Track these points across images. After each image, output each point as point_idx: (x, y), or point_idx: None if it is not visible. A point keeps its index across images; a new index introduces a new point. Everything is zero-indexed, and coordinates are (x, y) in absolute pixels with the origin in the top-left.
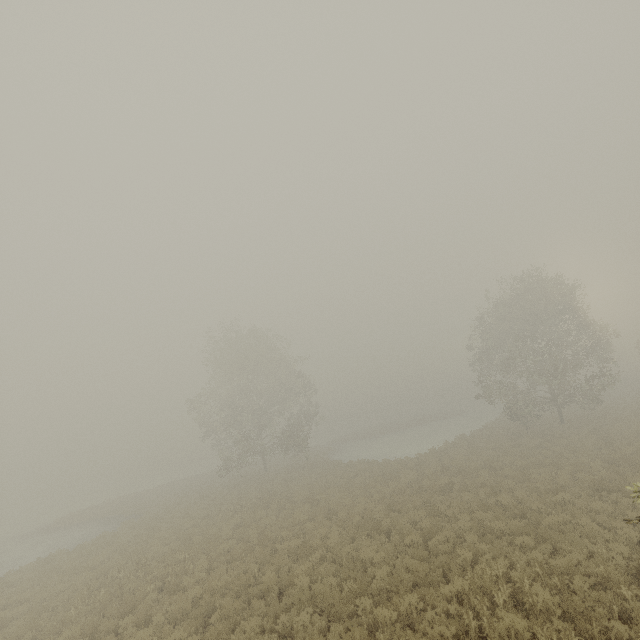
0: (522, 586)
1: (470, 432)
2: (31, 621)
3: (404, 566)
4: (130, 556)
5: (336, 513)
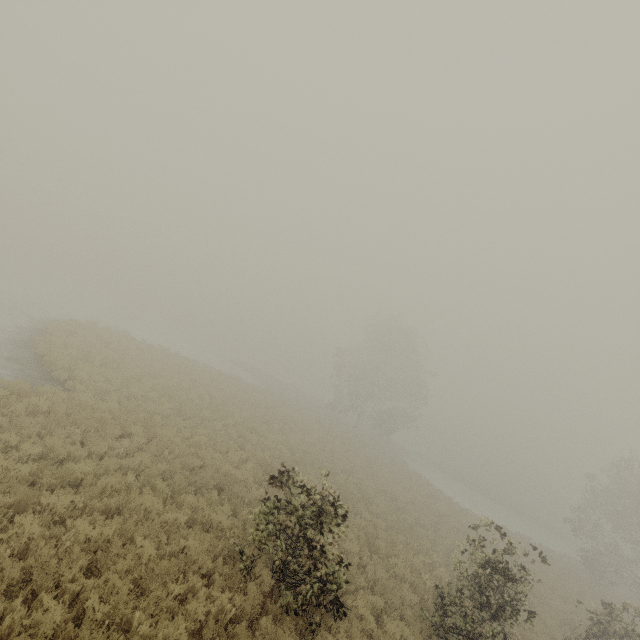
0: (438, 568)
1: (539, 543)
2: (234, 397)
3: (391, 519)
4: (269, 406)
5: (378, 478)
